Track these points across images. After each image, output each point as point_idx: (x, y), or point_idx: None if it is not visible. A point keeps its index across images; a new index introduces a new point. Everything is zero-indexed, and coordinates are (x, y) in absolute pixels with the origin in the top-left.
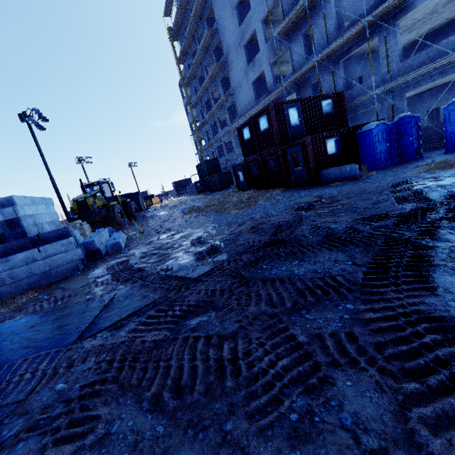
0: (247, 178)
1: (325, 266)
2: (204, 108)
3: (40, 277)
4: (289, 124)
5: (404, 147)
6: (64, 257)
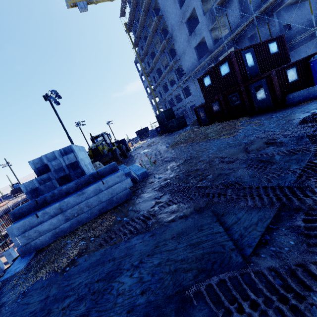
0: (209, 115)
1: None
2: (157, 74)
3: (106, 204)
4: (247, 66)
5: None
6: (120, 186)
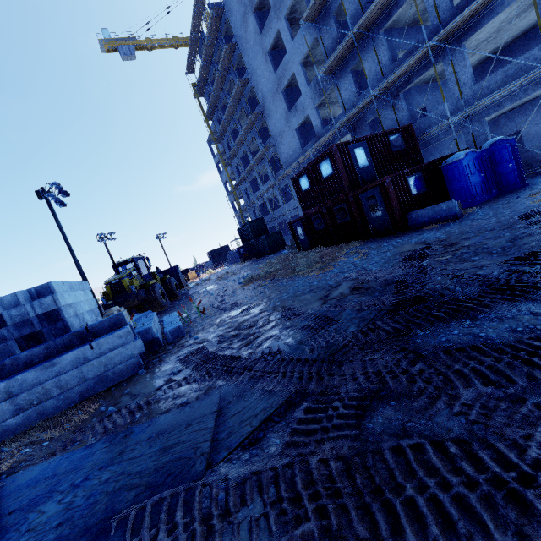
0: (310, 235)
1: (525, 322)
2: (241, 164)
3: (94, 382)
4: (357, 166)
5: (502, 176)
6: (122, 353)
